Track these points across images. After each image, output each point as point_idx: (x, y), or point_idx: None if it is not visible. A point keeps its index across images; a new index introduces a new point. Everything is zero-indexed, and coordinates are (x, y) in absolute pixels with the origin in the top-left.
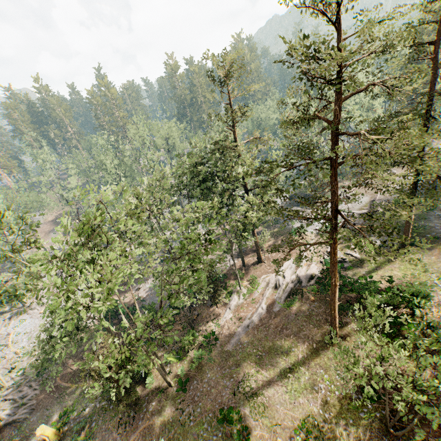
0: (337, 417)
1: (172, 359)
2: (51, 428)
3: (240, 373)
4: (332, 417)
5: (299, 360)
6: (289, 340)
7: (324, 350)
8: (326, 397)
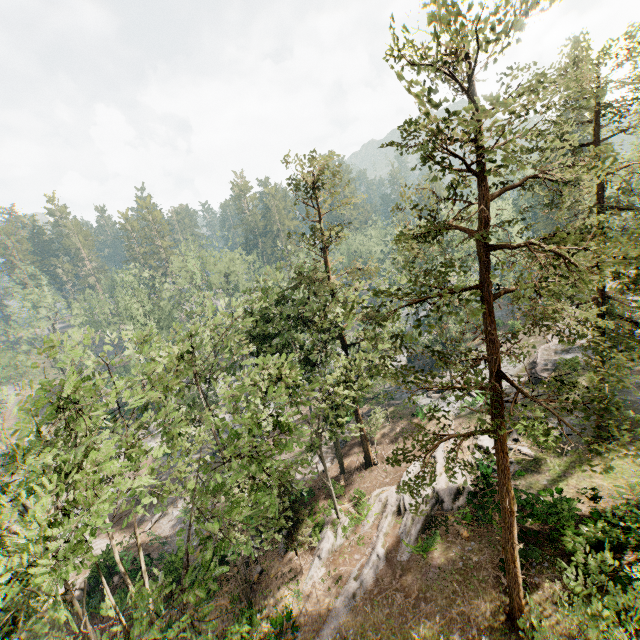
0: None
1: None
2: None
3: None
4: None
5: None
6: (434, 625)
7: None
8: None
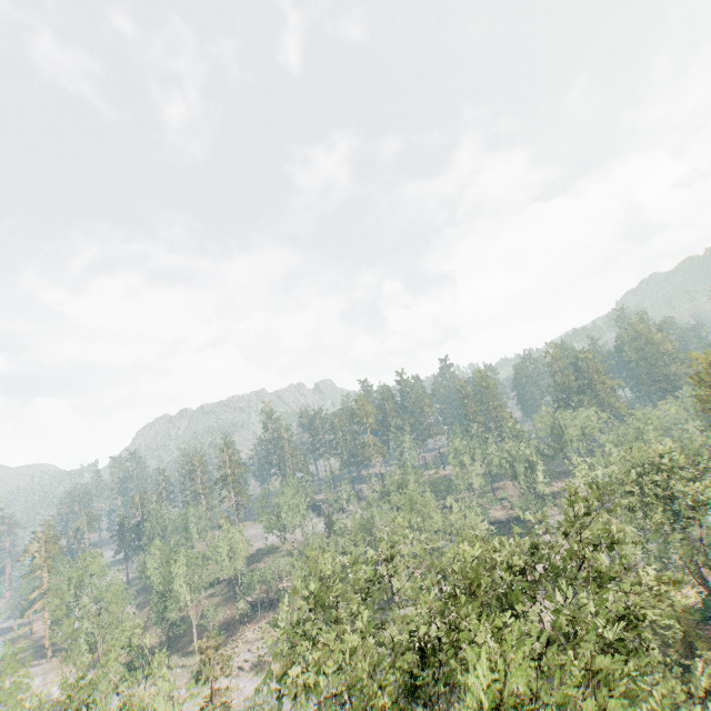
0: None
1: None
2: None
3: None
4: None
5: None
6: None
7: None
8: None
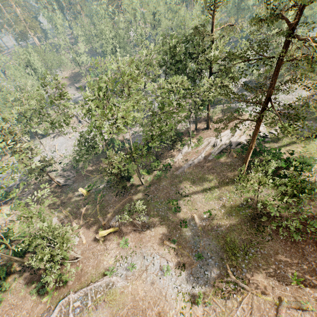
0: (227, 212)
1: (144, 173)
2: (84, 190)
3: (181, 186)
4: (225, 211)
5: (216, 185)
6: (213, 175)
7: (232, 183)
8: (225, 203)
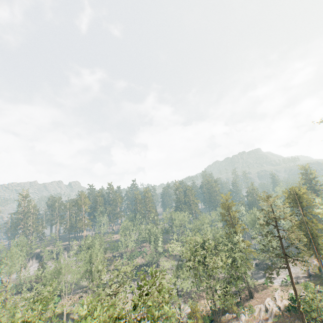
0: None
1: None
2: None
3: None
4: None
5: None
6: None
7: None
8: None
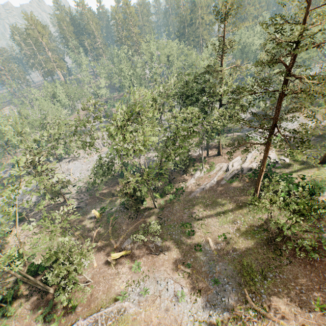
0: (242, 235)
1: (157, 196)
2: (97, 212)
3: (194, 209)
4: (240, 235)
5: (229, 209)
6: (226, 199)
7: (246, 207)
8: (239, 227)
